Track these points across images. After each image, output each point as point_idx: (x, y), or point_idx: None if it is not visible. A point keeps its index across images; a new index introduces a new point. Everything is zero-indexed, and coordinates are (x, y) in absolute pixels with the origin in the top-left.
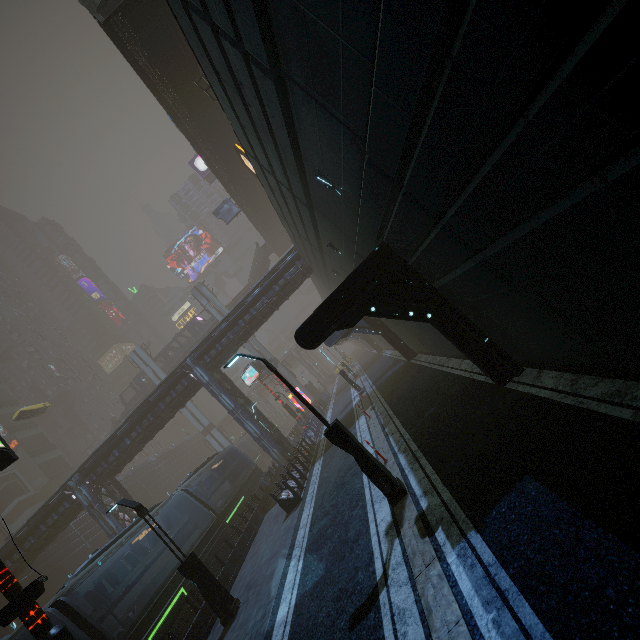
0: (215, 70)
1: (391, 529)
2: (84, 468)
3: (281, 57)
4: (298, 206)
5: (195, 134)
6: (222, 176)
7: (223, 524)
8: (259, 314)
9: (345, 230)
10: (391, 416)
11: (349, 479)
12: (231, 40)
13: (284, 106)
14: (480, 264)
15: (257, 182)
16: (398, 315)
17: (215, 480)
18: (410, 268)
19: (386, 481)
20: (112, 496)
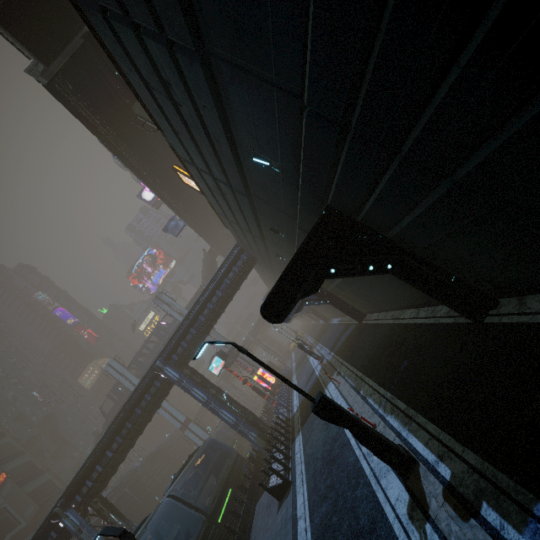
0: (144, 81)
1: (414, 511)
2: (69, 491)
3: (204, 34)
4: (237, 199)
5: (138, 166)
6: (166, 197)
7: (215, 525)
8: (216, 307)
9: (285, 209)
10: (361, 377)
11: (338, 452)
12: (153, 36)
13: (213, 90)
14: (448, 191)
15: (196, 198)
16: (358, 272)
17: (200, 477)
18: (360, 224)
19: (391, 452)
20: (100, 515)
